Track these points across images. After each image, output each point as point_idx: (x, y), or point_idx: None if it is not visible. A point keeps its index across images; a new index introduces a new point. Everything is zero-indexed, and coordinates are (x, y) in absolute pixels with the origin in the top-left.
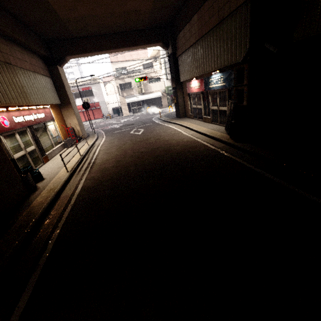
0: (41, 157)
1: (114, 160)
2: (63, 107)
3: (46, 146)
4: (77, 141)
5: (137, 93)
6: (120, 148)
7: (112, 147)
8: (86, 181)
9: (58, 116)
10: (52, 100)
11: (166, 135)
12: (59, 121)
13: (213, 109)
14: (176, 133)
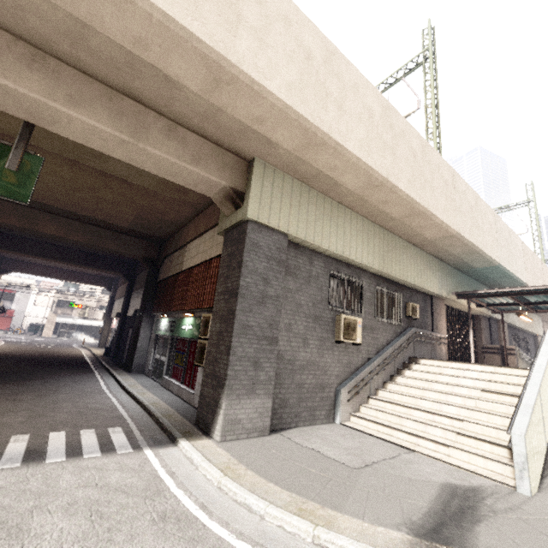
0: None
1: (9, 351)
2: None
3: None
4: None
5: (77, 315)
6: (18, 349)
7: (10, 348)
8: None
9: None
10: None
11: (67, 351)
12: None
13: None
14: (77, 352)
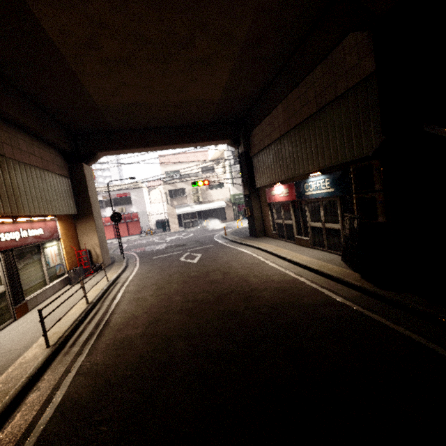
0: (12, 306)
1: (146, 317)
2: (81, 218)
3: (31, 284)
4: (93, 271)
5: (192, 201)
6: (161, 290)
7: (147, 286)
8: (76, 378)
9: (69, 232)
10: (63, 209)
11: (239, 266)
12: (69, 239)
13: (314, 226)
14: (257, 263)
